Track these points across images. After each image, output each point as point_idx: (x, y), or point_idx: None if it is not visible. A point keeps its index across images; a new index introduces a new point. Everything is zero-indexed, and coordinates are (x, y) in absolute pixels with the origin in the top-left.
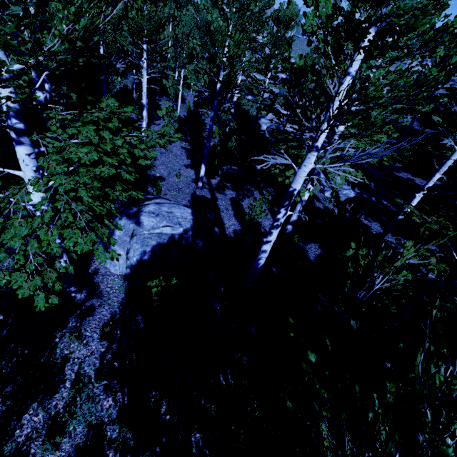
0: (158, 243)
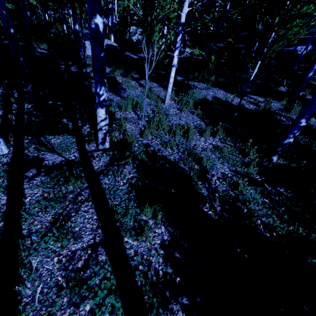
0: (107, 44)
